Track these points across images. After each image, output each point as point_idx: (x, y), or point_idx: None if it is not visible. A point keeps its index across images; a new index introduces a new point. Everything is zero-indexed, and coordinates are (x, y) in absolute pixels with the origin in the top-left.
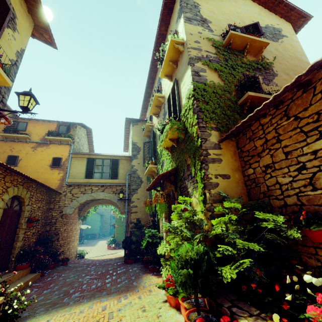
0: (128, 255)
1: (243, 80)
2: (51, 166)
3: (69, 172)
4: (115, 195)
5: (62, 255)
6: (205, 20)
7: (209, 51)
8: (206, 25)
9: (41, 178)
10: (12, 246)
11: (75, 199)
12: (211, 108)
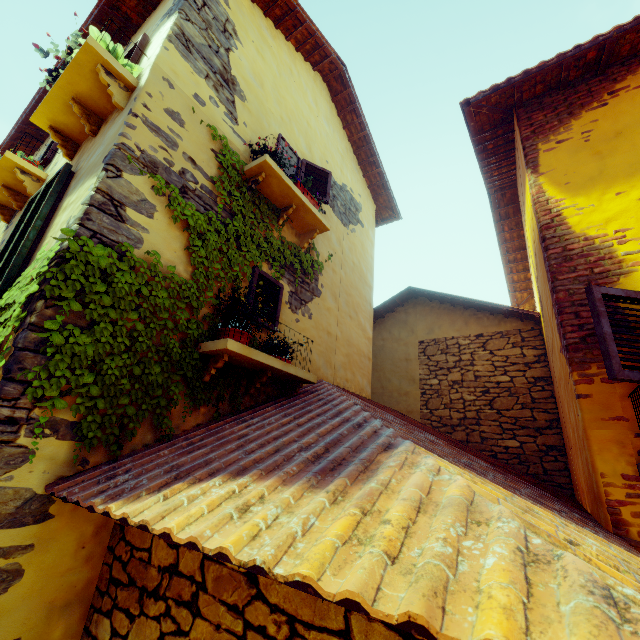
0: None
1: (248, 282)
2: None
3: None
4: None
5: None
6: (233, 82)
7: (198, 162)
8: (229, 95)
9: None
10: None
11: None
12: (91, 350)
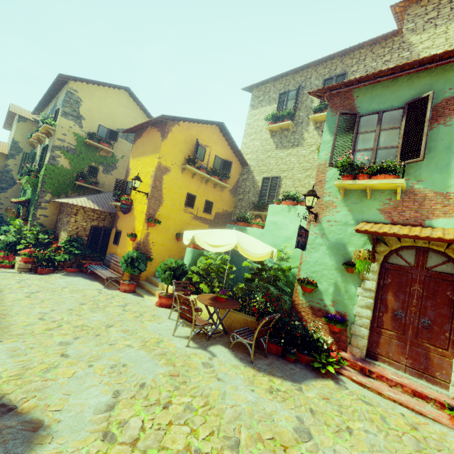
0: None
1: (87, 168)
2: None
3: None
4: None
5: None
6: (81, 117)
7: (71, 143)
8: (79, 121)
9: None
10: None
11: None
12: (52, 182)
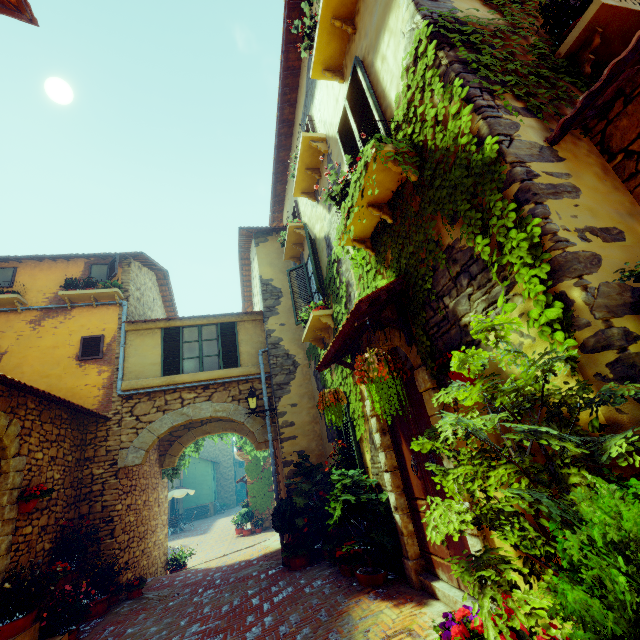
0: (291, 547)
1: None
2: (79, 359)
3: (124, 366)
4: (240, 406)
5: (129, 572)
6: None
7: None
8: None
9: (58, 389)
10: None
11: (144, 429)
12: (495, 62)
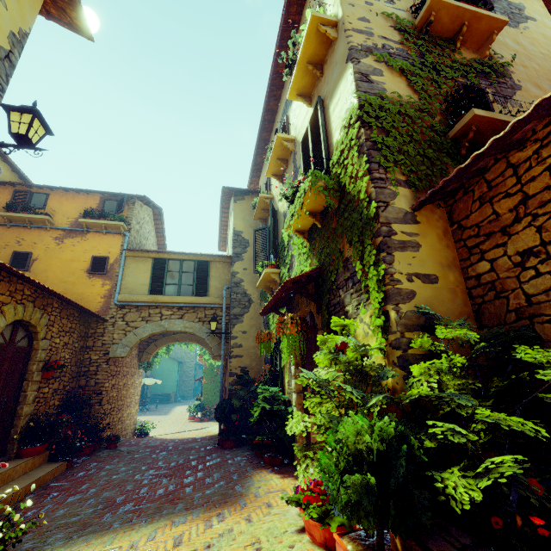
0: (225, 433)
1: (455, 94)
2: (89, 272)
3: (121, 282)
4: (204, 326)
5: (108, 431)
6: None
7: (387, 37)
8: None
9: (71, 292)
10: (15, 412)
11: (131, 332)
12: (395, 143)
